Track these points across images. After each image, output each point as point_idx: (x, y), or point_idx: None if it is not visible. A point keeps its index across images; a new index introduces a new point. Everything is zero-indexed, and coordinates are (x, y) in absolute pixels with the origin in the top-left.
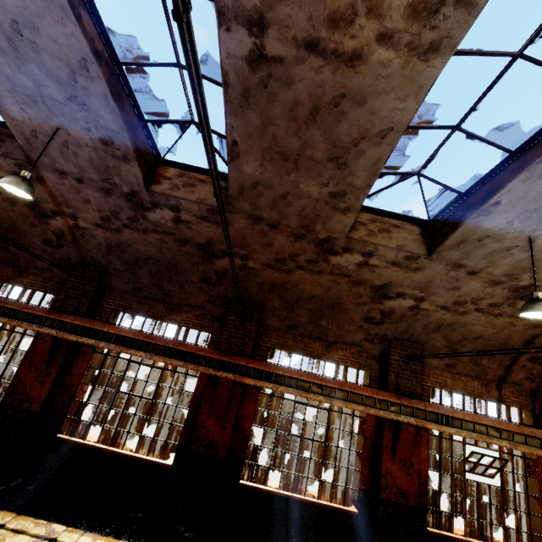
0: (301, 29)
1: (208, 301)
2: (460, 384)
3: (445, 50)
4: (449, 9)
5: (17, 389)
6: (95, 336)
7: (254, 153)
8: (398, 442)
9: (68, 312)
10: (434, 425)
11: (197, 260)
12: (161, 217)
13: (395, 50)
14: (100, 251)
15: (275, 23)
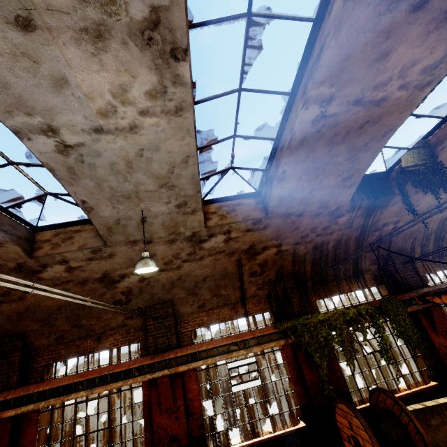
0: None
1: None
2: (214, 317)
3: None
4: None
5: None
6: None
7: None
8: (159, 396)
9: None
10: (185, 366)
11: None
12: None
13: None
14: None
15: None
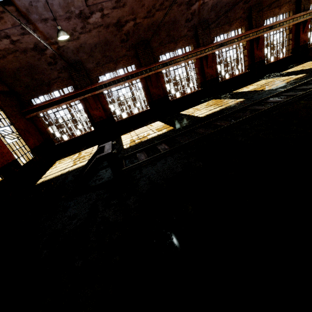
0: None
1: (243, 13)
2: None
3: None
4: None
5: (207, 75)
6: (221, 46)
7: None
8: (305, 27)
9: (207, 44)
10: None
11: None
12: None
13: None
14: (207, 12)
15: None
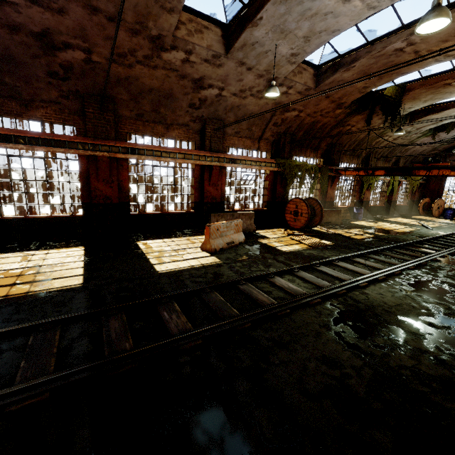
0: None
1: (62, 96)
2: (241, 143)
3: None
4: None
5: None
6: None
7: None
8: (212, 176)
9: None
10: (228, 164)
11: (37, 52)
12: None
13: None
14: None
15: None
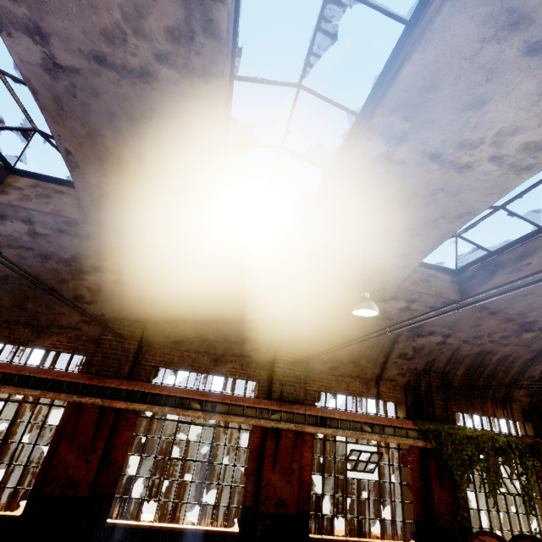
0: (82, 42)
1: (83, 320)
2: (343, 386)
3: (218, 74)
4: (201, 38)
5: None
6: None
7: (93, 163)
8: (278, 450)
9: None
10: (313, 428)
11: (66, 277)
12: (13, 230)
13: (176, 70)
14: None
15: (54, 34)
